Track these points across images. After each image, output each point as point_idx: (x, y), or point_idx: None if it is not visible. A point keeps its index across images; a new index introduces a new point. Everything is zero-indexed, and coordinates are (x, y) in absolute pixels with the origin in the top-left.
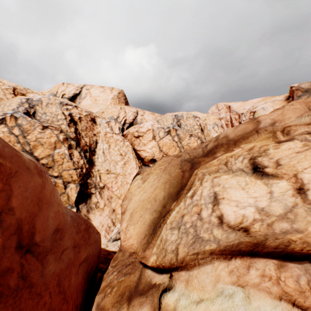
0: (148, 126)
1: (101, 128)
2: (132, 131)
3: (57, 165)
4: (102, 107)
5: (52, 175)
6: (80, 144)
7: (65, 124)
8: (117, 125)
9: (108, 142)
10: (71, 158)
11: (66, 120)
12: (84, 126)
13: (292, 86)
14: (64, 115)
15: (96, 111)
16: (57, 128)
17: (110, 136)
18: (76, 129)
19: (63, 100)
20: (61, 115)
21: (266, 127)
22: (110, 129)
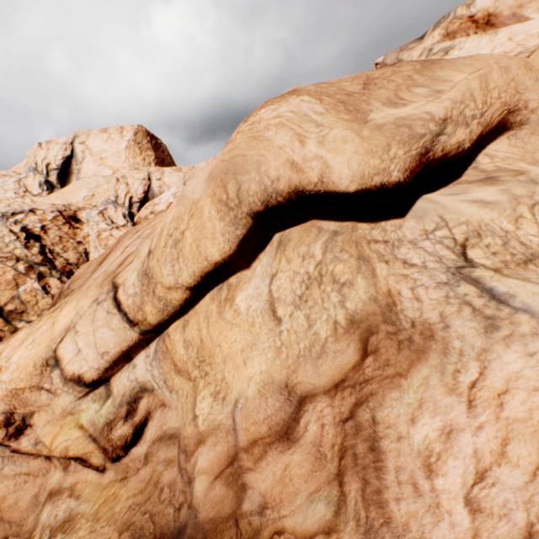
0: (168, 198)
1: (90, 226)
2: (144, 215)
3: (31, 307)
4: (91, 186)
5: (30, 321)
6: (58, 265)
7: (20, 247)
8: (120, 210)
9: (106, 247)
10: (47, 291)
11: (19, 240)
12: (56, 236)
13: (376, 63)
14: (14, 234)
15: (84, 196)
16: (9, 257)
17: (107, 236)
18: (42, 246)
19: (8, 208)
20: (9, 235)
21: (66, 290)
22: (107, 224)
